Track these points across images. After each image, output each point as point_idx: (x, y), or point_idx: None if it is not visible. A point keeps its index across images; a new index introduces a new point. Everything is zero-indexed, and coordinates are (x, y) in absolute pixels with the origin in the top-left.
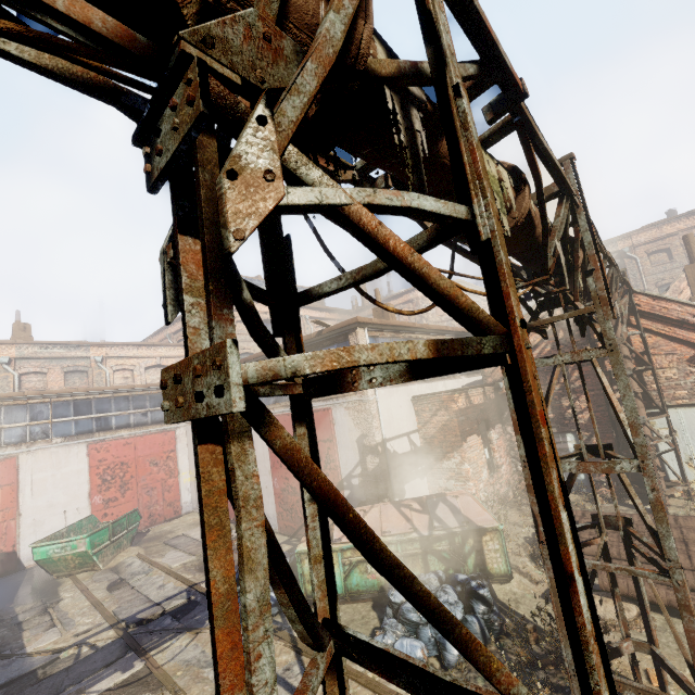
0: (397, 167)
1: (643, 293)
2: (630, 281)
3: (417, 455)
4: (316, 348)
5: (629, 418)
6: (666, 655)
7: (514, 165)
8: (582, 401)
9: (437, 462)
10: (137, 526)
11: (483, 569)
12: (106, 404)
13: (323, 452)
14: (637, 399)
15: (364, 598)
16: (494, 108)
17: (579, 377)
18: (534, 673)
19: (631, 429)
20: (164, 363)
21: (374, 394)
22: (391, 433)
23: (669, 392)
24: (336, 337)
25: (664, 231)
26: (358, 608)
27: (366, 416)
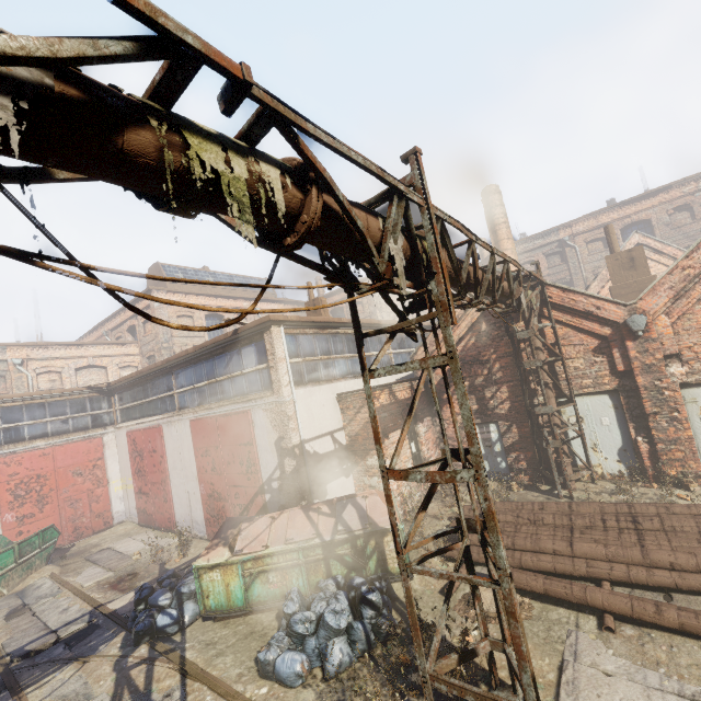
0: (70, 168)
1: (554, 286)
2: (570, 269)
3: (342, 453)
4: (235, 347)
5: (466, 427)
6: (532, 645)
7: (303, 162)
8: (503, 392)
9: (361, 459)
10: (54, 543)
11: (385, 570)
12: (17, 413)
13: (244, 456)
14: (548, 389)
15: (269, 608)
16: (224, 96)
17: (500, 368)
18: (409, 676)
19: (468, 438)
20: (98, 363)
21: (291, 395)
22: (311, 434)
23: (577, 381)
24: (253, 335)
25: (600, 221)
26: (262, 619)
27: (283, 418)
